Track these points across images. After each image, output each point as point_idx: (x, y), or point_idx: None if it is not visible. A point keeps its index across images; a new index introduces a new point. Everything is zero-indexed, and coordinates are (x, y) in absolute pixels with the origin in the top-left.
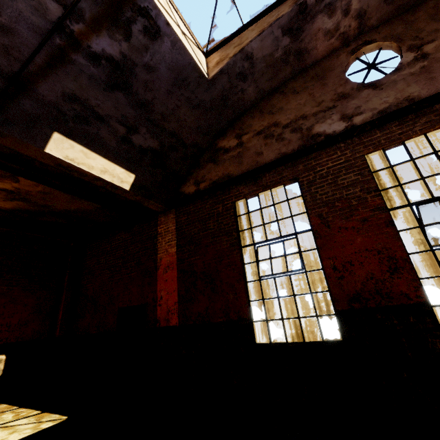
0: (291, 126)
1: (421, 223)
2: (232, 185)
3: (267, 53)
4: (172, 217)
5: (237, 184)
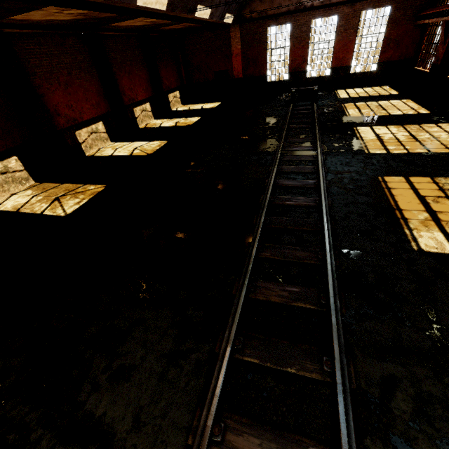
0: None
1: (314, 49)
2: (267, 19)
3: None
4: (238, 29)
5: (269, 19)
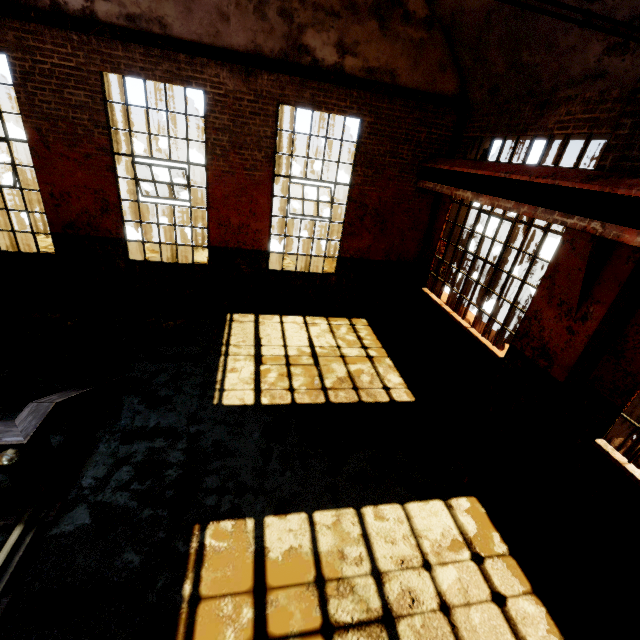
0: None
1: (136, 178)
2: None
3: None
4: None
5: None
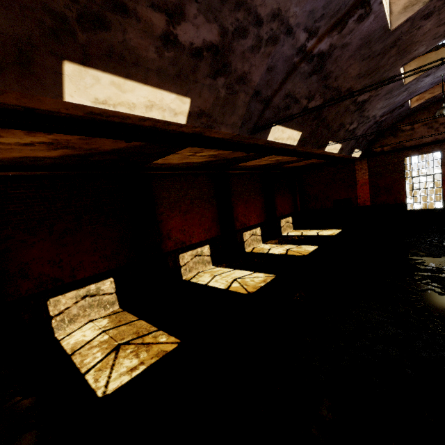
0: (444, 125)
1: None
2: (404, 150)
3: (444, 93)
4: (365, 162)
5: (407, 150)
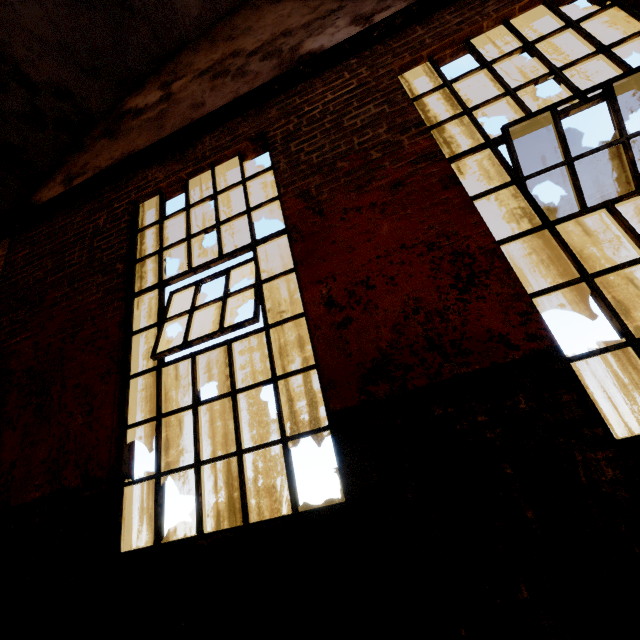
0: (262, 51)
1: (518, 172)
2: (135, 171)
3: None
4: None
5: (146, 166)
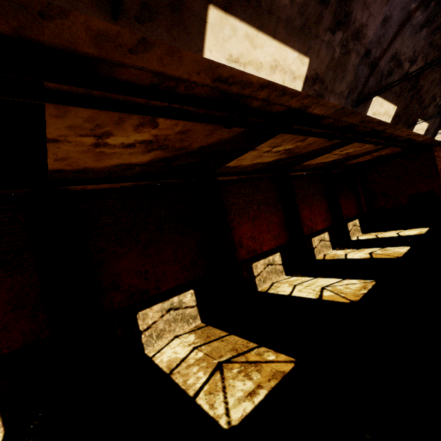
0: None
1: None
2: None
3: None
4: None
5: None
